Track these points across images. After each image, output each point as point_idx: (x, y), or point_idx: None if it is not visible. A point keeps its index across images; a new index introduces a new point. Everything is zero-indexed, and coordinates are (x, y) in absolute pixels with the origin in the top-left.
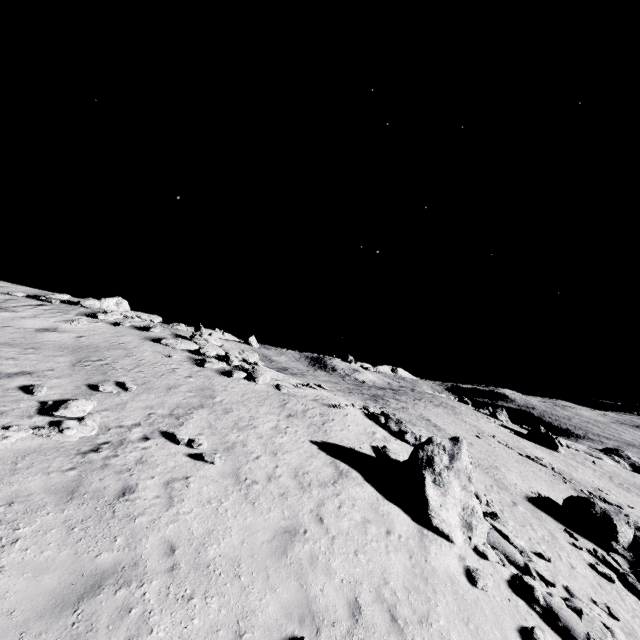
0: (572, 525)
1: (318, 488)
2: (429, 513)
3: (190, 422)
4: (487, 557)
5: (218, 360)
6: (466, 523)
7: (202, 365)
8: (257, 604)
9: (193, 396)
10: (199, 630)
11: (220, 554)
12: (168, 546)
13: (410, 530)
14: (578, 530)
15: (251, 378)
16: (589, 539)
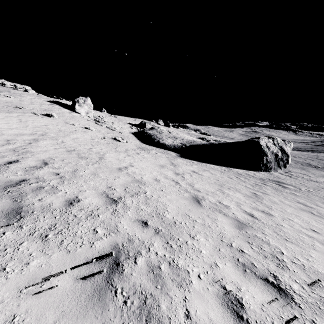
0: (137, 127)
1: (43, 104)
2: (75, 110)
3: (2, 93)
4: (90, 117)
5: (12, 87)
6: (87, 113)
7: (5, 87)
8: (21, 105)
9: (2, 90)
10: (8, 104)
11: (13, 102)
12: (0, 100)
13: (69, 111)
14: (138, 127)
15: (26, 91)
16: (140, 128)
